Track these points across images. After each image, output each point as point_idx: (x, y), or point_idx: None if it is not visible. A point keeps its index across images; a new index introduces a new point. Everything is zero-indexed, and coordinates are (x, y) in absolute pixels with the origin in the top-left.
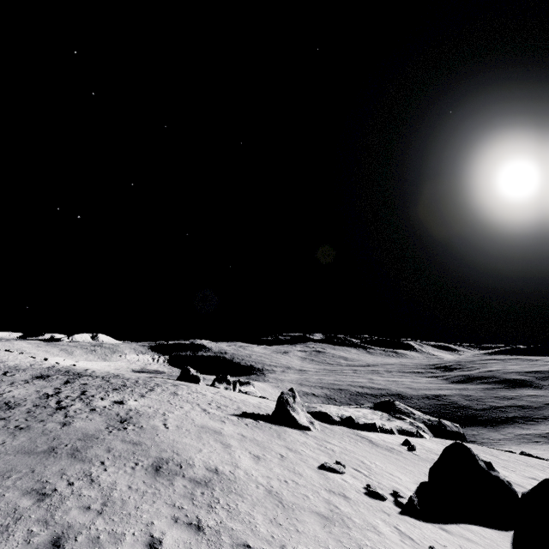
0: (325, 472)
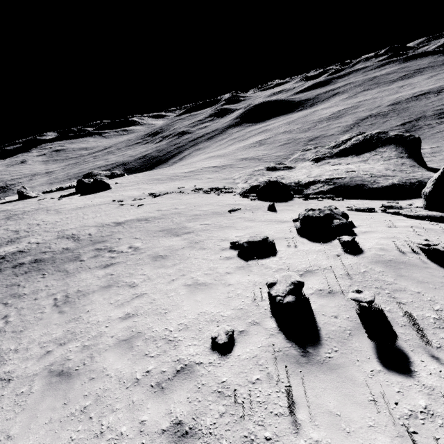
0: (39, 201)
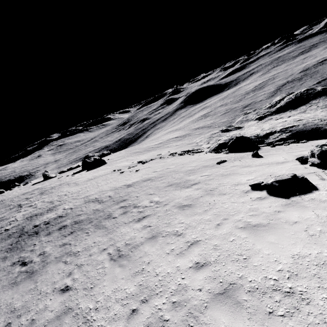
0: (58, 179)
